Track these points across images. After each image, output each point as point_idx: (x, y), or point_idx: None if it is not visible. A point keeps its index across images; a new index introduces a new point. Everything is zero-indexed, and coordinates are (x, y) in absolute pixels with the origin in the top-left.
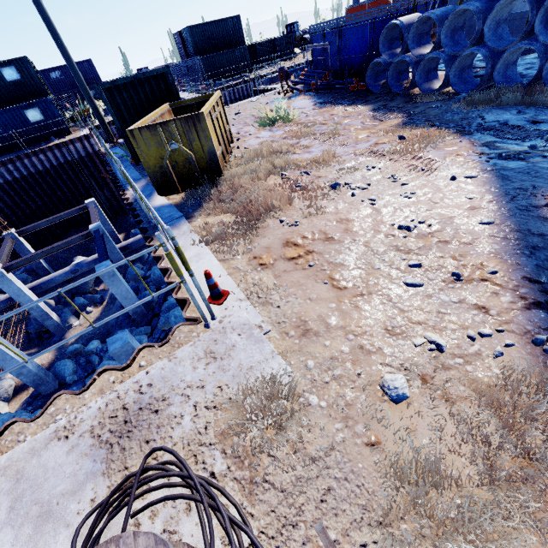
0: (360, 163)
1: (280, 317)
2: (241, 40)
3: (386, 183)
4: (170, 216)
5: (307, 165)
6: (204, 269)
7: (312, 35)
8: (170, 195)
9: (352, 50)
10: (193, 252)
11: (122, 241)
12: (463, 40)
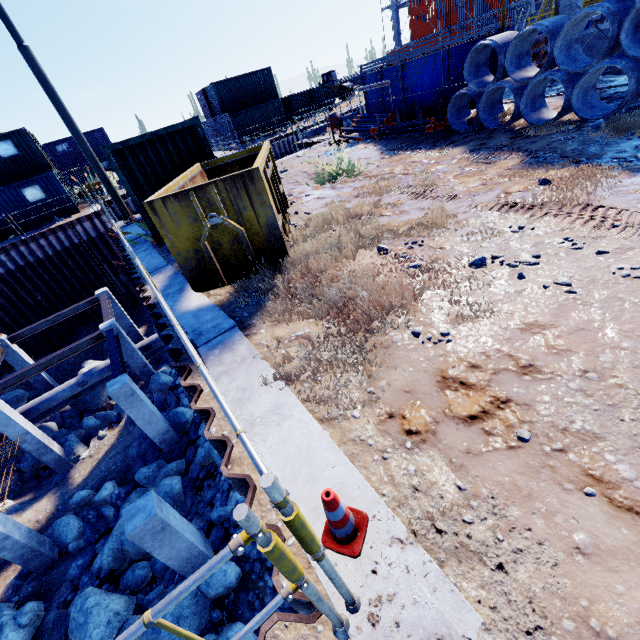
0: (496, 223)
1: (521, 608)
2: (274, 94)
3: (565, 252)
4: (216, 326)
5: (409, 231)
6: (295, 444)
7: (365, 76)
8: (211, 290)
9: (420, 85)
10: (267, 401)
11: (143, 336)
12: (581, 55)
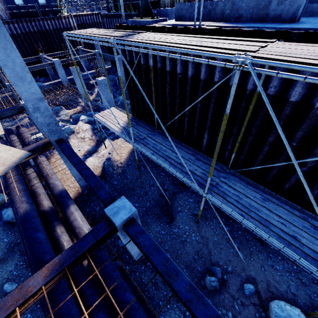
0: None
1: None
2: None
3: None
4: None
5: None
6: None
7: None
8: None
9: None
10: None
11: None
12: None
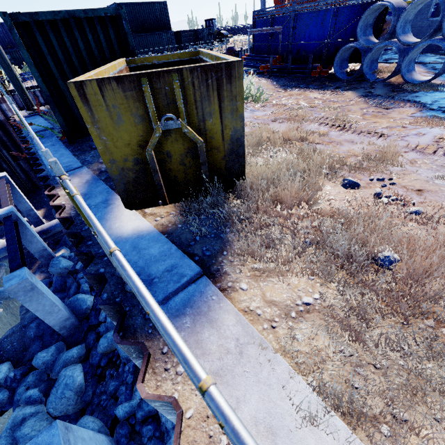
0: None
1: None
2: (168, 25)
3: None
4: (171, 269)
5: (358, 164)
6: None
7: (256, 20)
8: (147, 207)
9: (308, 36)
10: None
11: (42, 219)
12: None
